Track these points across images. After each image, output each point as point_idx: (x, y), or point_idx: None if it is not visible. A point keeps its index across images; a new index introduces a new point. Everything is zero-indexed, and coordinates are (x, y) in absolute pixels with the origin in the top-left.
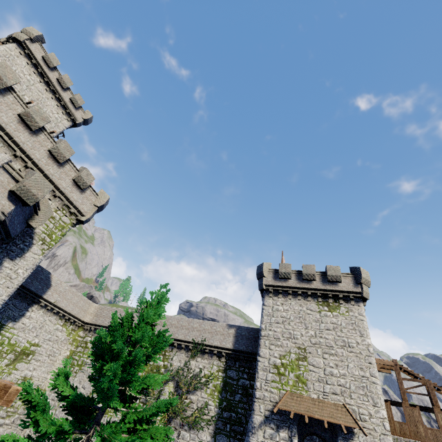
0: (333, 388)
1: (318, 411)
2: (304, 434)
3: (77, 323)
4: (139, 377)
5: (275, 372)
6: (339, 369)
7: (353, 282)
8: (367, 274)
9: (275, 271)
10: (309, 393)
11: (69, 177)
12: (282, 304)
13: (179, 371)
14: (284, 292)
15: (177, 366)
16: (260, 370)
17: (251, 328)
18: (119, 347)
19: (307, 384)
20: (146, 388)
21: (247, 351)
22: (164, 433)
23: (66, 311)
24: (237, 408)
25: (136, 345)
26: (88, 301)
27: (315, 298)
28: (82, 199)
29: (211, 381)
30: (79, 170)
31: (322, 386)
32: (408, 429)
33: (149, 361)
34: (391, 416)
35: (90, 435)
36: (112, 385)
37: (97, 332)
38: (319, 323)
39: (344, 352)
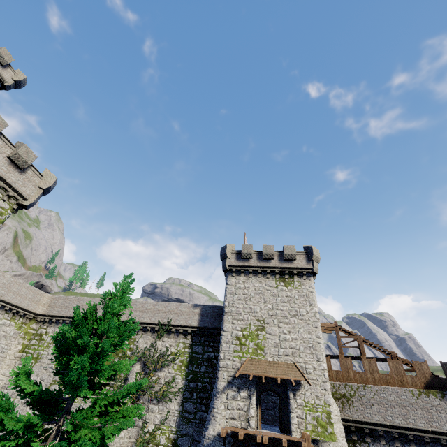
0: (286, 351)
1: (273, 371)
2: (261, 391)
3: (28, 316)
4: (108, 366)
5: (237, 343)
6: (291, 334)
7: (306, 259)
8: (317, 252)
9: (237, 252)
10: (266, 357)
11: (3, 154)
12: (244, 283)
13: (146, 352)
14: (246, 271)
15: (143, 347)
16: (223, 343)
17: (215, 306)
18: (86, 340)
19: (265, 350)
20: (115, 374)
21: (212, 327)
22: (135, 411)
23: (13, 304)
24: (202, 378)
25: (102, 337)
26: (39, 292)
27: (273, 275)
28: (23, 181)
29: (178, 357)
30: (15, 147)
31: (277, 350)
32: (342, 375)
33: (117, 349)
34: (330, 367)
35: (61, 424)
36: (80, 376)
37: (59, 329)
38: (276, 297)
39: (296, 320)
